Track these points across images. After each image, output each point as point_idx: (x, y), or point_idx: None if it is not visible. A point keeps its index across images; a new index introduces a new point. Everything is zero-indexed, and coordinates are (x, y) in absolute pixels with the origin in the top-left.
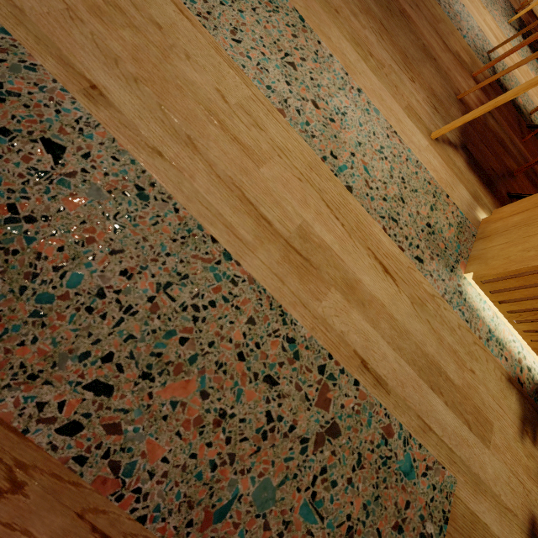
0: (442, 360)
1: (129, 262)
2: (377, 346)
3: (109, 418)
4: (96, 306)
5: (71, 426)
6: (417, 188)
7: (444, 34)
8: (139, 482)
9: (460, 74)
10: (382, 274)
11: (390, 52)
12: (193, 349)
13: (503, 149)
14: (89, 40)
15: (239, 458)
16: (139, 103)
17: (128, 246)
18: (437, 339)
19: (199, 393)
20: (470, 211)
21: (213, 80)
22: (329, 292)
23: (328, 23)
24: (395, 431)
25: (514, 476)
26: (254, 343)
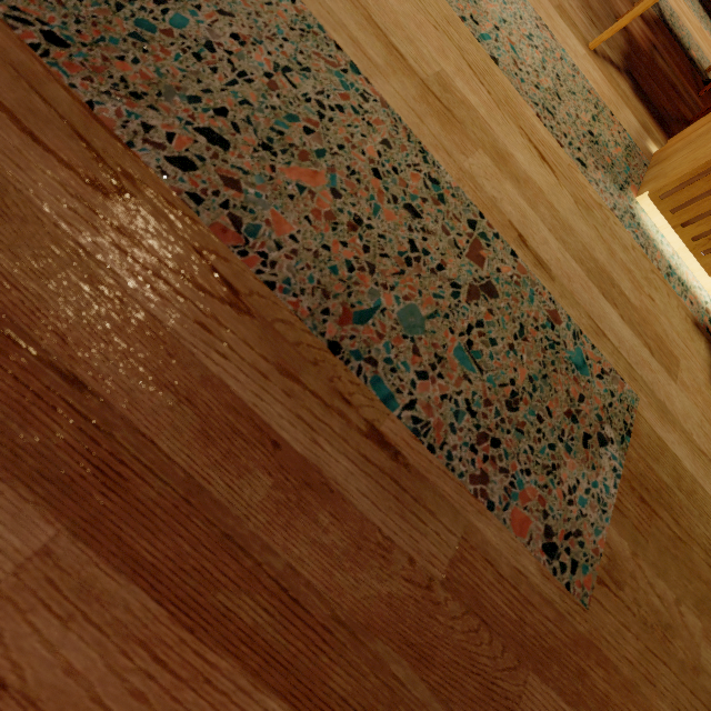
0: (615, 273)
1: (240, 29)
2: (536, 228)
3: (226, 171)
4: (204, 56)
5: (183, 162)
6: (575, 92)
7: None
8: (264, 248)
9: None
10: (538, 159)
11: None
12: (320, 144)
13: (675, 93)
14: None
15: (380, 272)
16: None
17: (238, 13)
18: (607, 249)
19: (330, 190)
20: (639, 139)
21: None
22: (477, 153)
23: None
24: (562, 320)
25: (707, 422)
26: (391, 166)
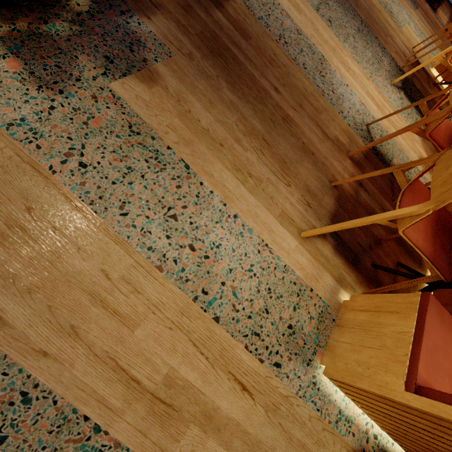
0: None
1: None
2: None
3: None
4: None
5: None
6: (282, 293)
7: (324, 123)
8: None
9: (336, 158)
10: (240, 393)
11: (269, 165)
12: None
13: None
14: None
15: None
16: (31, 312)
17: None
18: (287, 438)
19: None
20: (332, 296)
21: (99, 262)
22: (188, 430)
23: (212, 161)
24: None
25: None
26: None
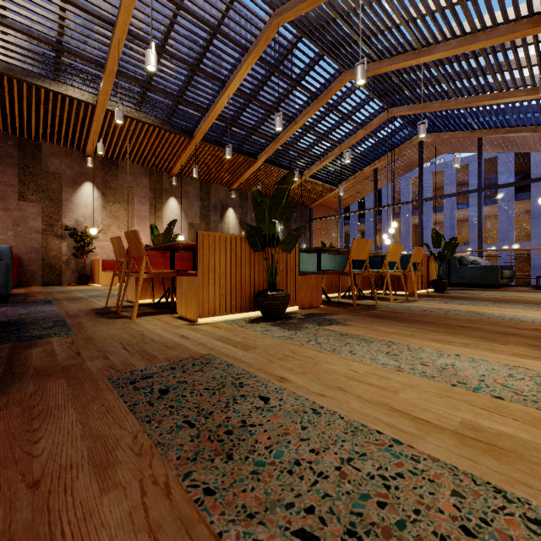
0: None
1: (314, 445)
2: None
3: None
4: (294, 470)
5: None
6: None
7: (509, 325)
8: None
9: None
10: None
11: (468, 339)
12: (396, 514)
13: None
14: (278, 366)
15: None
16: (306, 379)
17: (312, 436)
18: None
19: None
20: None
21: (345, 367)
22: None
23: (408, 339)
24: None
25: None
26: (476, 517)
